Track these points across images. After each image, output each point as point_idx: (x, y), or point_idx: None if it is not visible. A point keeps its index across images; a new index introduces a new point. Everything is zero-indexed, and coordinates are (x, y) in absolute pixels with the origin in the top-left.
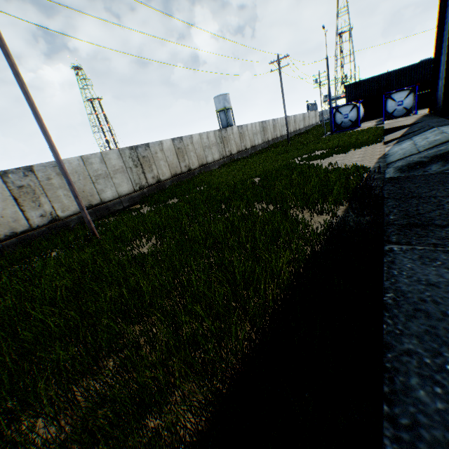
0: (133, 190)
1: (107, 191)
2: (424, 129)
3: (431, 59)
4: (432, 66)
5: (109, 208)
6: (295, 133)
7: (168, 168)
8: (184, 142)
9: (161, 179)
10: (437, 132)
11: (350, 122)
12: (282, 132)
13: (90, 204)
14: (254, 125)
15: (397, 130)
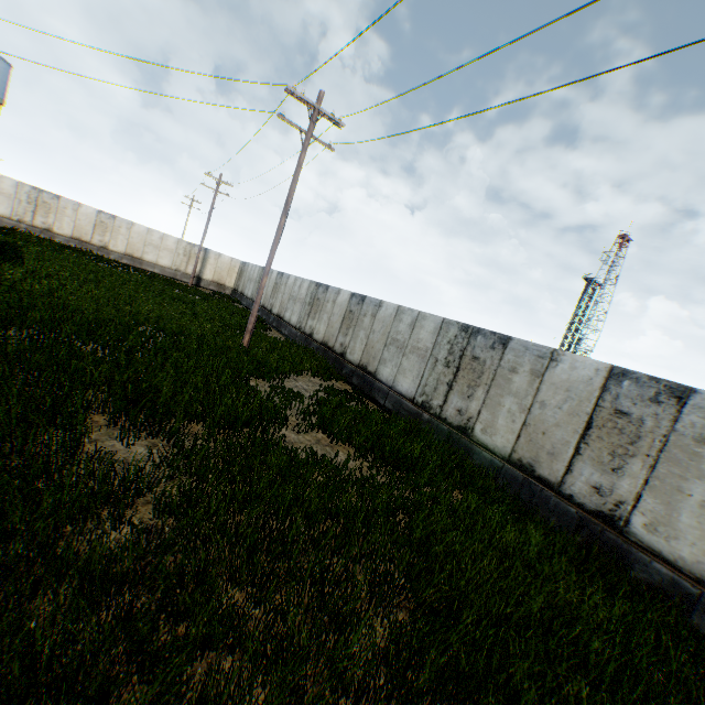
0: (413, 397)
1: (388, 367)
2: None
3: None
4: None
5: (373, 388)
6: None
7: (517, 427)
8: (684, 415)
9: (473, 432)
10: None
11: None
12: None
13: (367, 366)
14: None
15: None
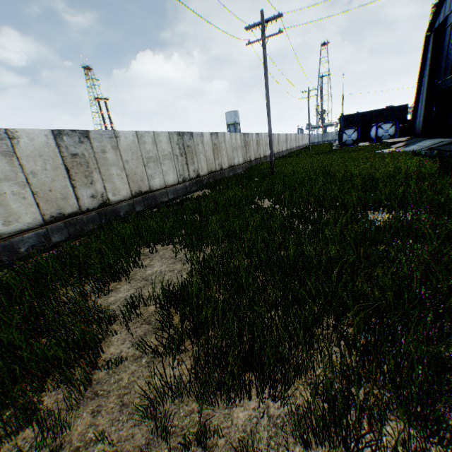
0: (243, 162)
1: (235, 159)
2: (418, 141)
3: (399, 106)
4: (412, 109)
5: (236, 170)
6: (298, 148)
7: (253, 152)
8: (259, 137)
9: (251, 159)
10: (429, 141)
11: (352, 141)
12: (293, 145)
13: (231, 165)
14: (283, 135)
15: (397, 143)
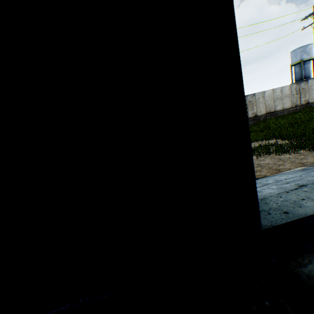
0: None
1: None
2: None
3: None
4: None
5: None
6: None
7: None
8: None
9: None
10: None
11: None
12: None
13: None
14: (278, 89)
15: None
